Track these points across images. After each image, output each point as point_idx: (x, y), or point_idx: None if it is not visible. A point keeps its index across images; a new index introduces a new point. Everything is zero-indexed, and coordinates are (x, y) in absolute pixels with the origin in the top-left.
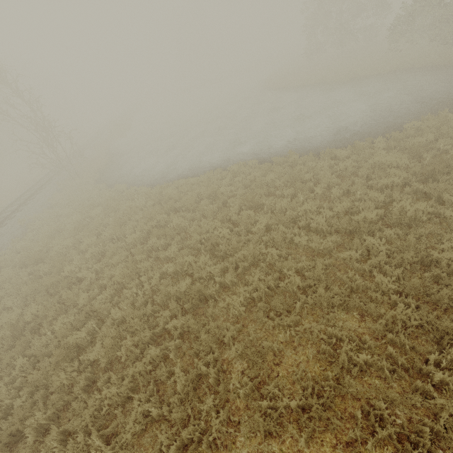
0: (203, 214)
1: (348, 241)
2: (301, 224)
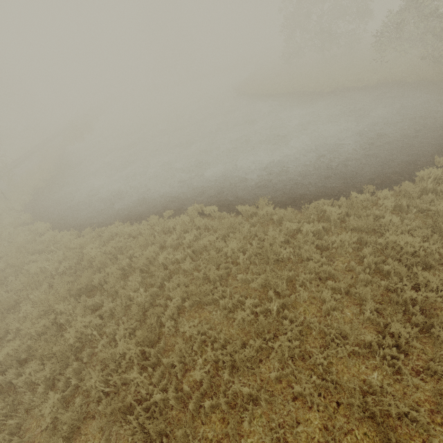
0: (130, 300)
1: (360, 437)
2: (274, 373)
